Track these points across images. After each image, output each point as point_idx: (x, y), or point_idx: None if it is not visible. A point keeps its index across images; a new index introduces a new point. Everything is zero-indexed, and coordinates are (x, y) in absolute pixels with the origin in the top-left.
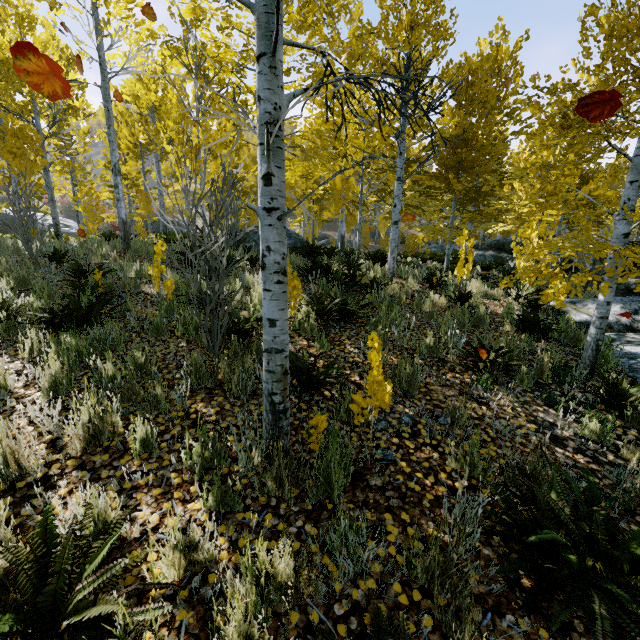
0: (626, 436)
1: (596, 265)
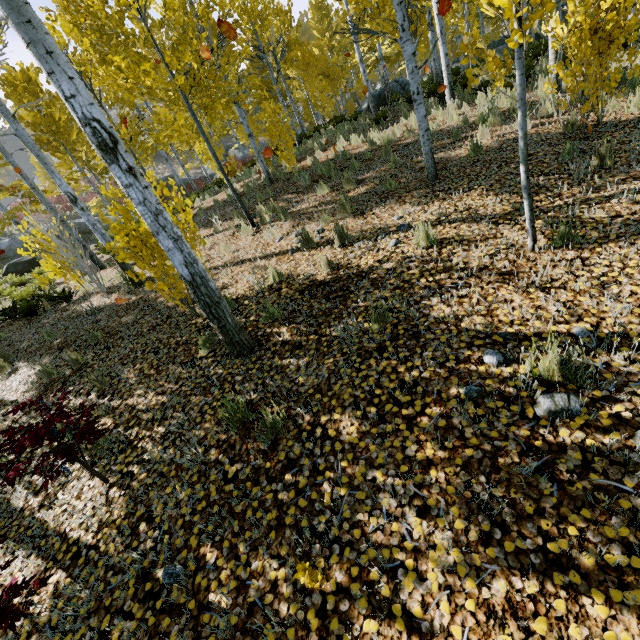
0: None
1: None
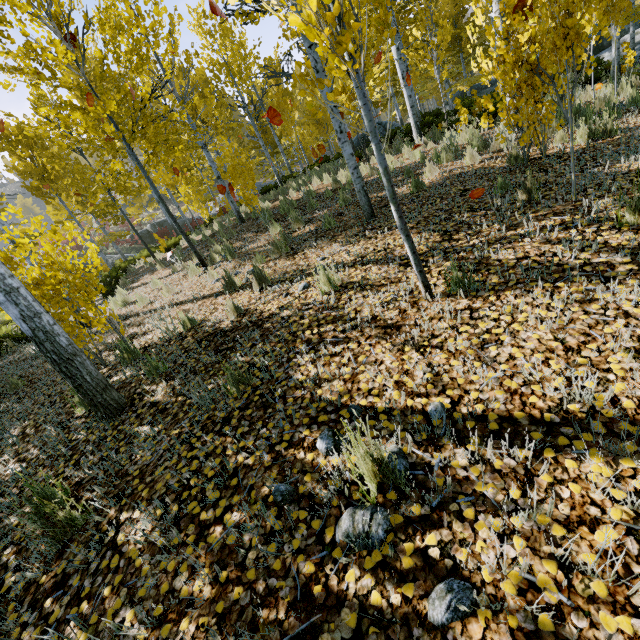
0: None
1: None
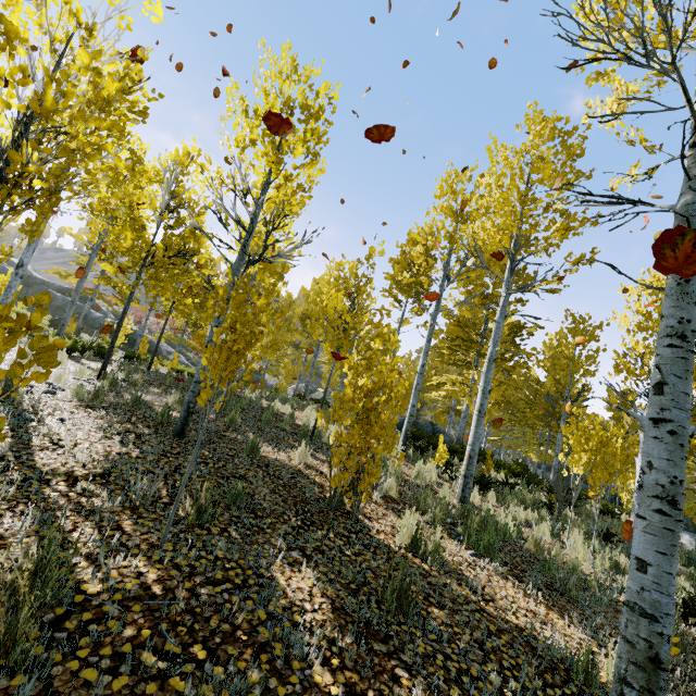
0: None
1: None
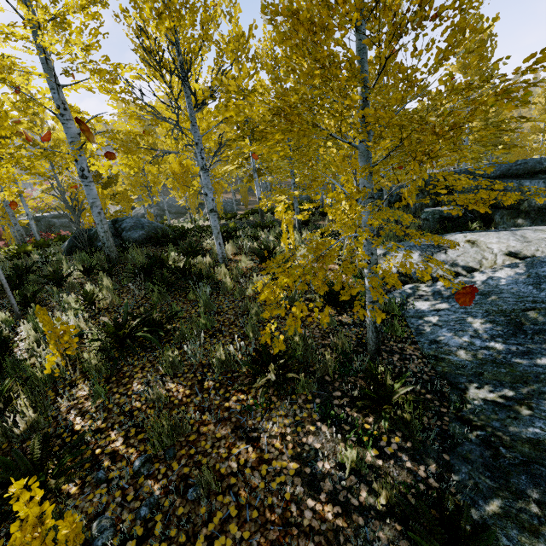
0: (388, 448)
1: (419, 197)
